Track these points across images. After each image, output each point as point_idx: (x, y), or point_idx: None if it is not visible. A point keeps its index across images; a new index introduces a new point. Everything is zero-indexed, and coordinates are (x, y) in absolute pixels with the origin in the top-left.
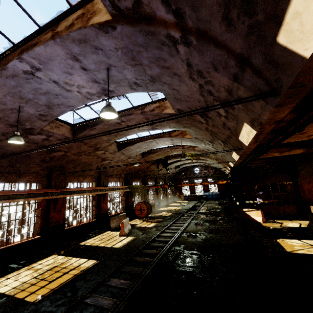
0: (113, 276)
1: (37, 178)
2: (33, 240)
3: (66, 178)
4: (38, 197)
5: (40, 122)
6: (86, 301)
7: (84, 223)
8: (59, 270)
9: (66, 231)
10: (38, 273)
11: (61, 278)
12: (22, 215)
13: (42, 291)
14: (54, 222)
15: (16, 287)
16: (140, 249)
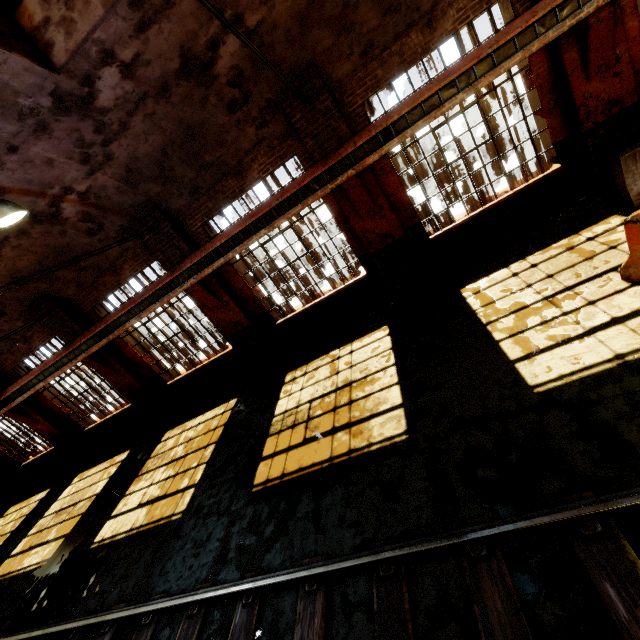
0: (345, 580)
1: (275, 151)
2: (356, 283)
3: (351, 89)
4: (291, 211)
5: (3, 73)
6: (235, 615)
7: (500, 201)
8: (340, 405)
9: (435, 242)
10: (324, 388)
11: (317, 443)
12: (305, 247)
13: (278, 464)
14: (374, 241)
15: (286, 412)
16: (577, 517)
